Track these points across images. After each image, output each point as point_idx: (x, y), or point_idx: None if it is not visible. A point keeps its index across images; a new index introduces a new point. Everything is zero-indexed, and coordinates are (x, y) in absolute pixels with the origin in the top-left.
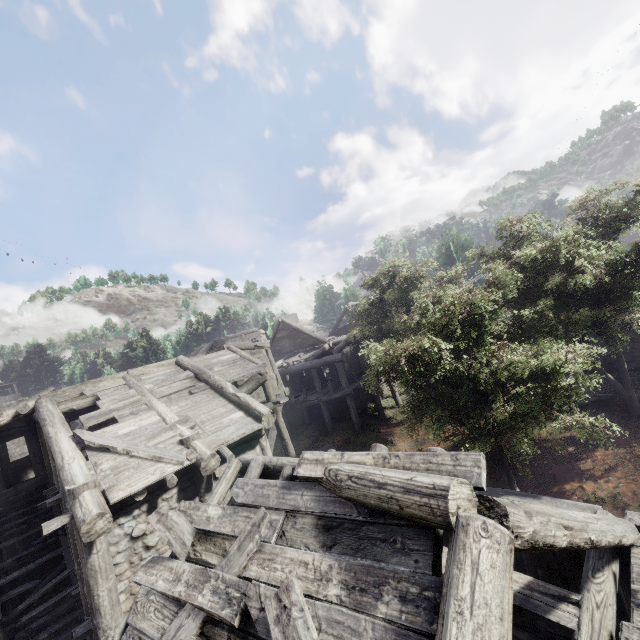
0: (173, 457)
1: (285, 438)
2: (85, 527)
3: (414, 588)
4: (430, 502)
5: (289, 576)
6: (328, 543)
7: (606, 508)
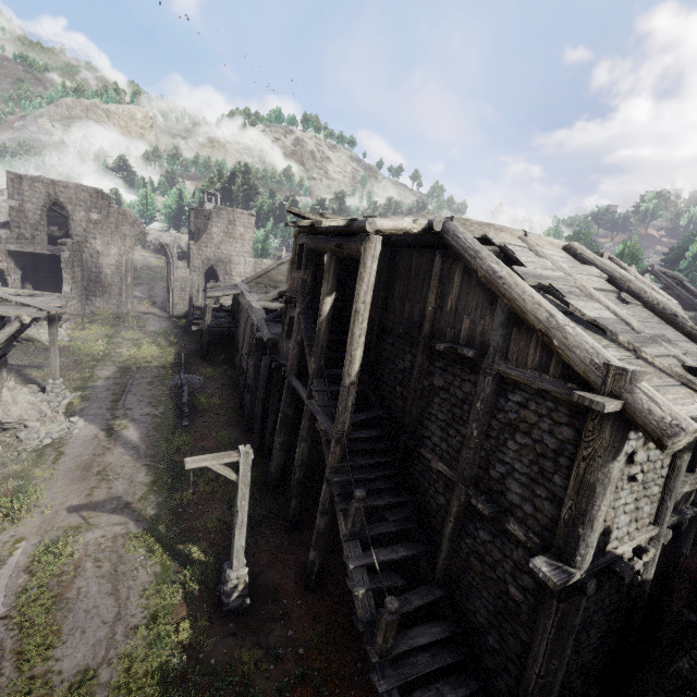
0: None
1: None
2: (680, 436)
3: None
4: None
5: None
6: None
7: None
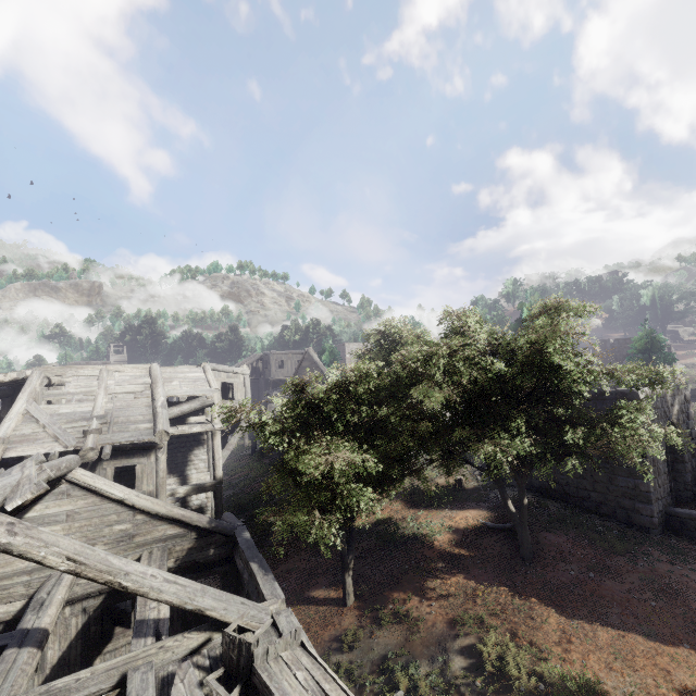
0: (66, 441)
1: (215, 459)
2: None
3: None
4: None
5: None
6: None
7: (402, 626)
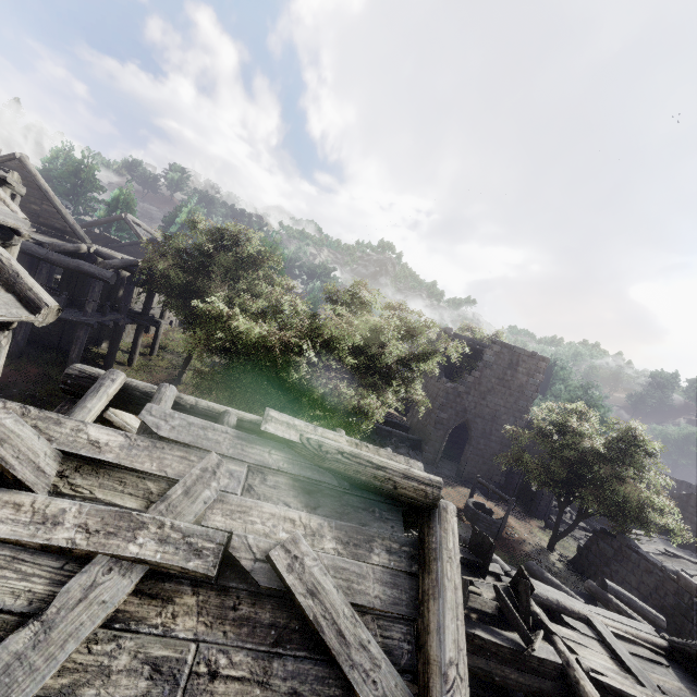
0: None
1: None
2: None
3: (396, 545)
4: (427, 489)
5: (275, 530)
6: (312, 504)
7: None
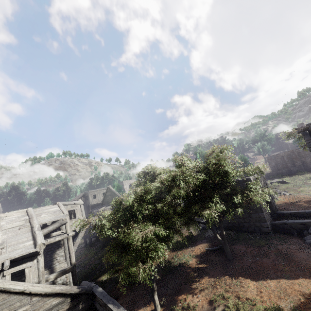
0: None
1: (70, 253)
2: None
3: None
4: None
5: None
6: None
7: None
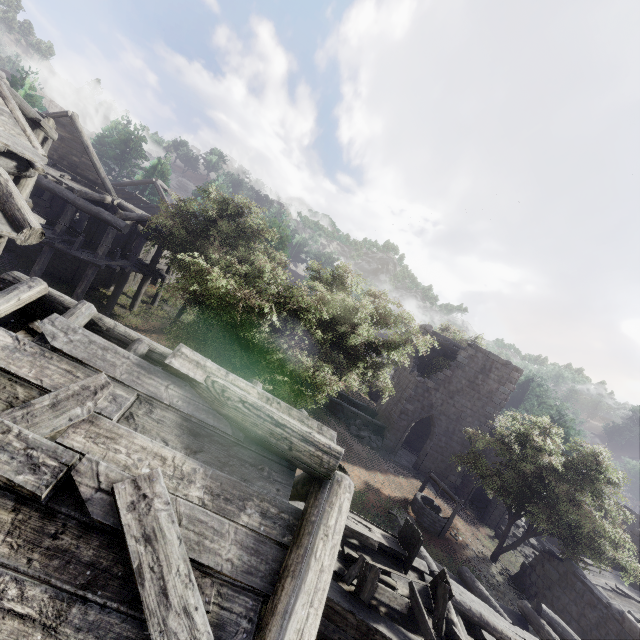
0: None
1: None
2: None
3: (274, 509)
4: (324, 457)
5: (139, 464)
6: (194, 447)
7: None
